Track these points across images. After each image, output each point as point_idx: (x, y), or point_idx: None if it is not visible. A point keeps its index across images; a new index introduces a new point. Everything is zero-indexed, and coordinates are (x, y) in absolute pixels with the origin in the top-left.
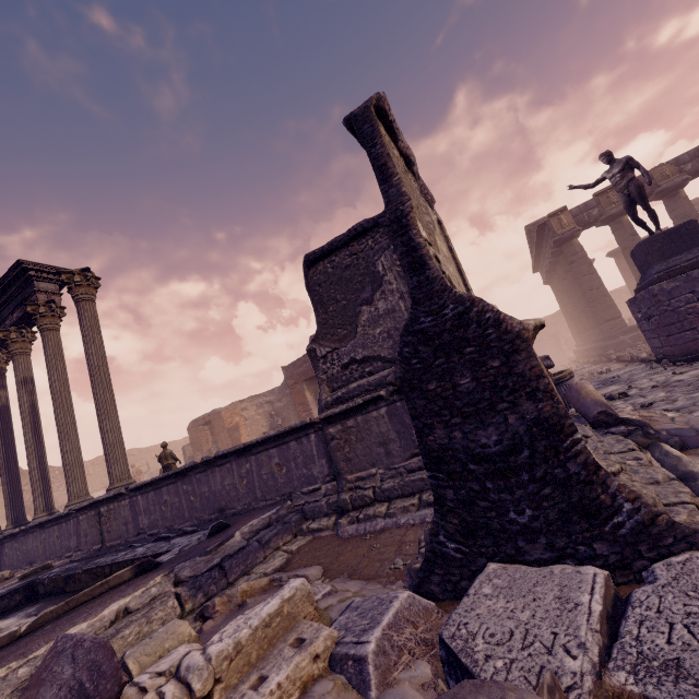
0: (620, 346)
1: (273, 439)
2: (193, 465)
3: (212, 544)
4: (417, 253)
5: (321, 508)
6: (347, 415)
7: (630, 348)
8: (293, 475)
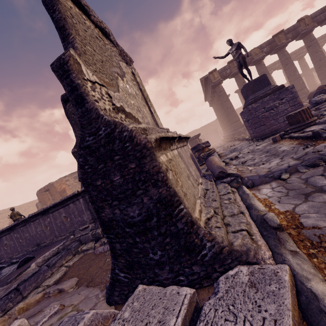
0: (239, 133)
1: (60, 204)
2: (16, 223)
3: (13, 276)
4: (78, 91)
5: (89, 237)
6: None
7: (243, 134)
8: (73, 221)
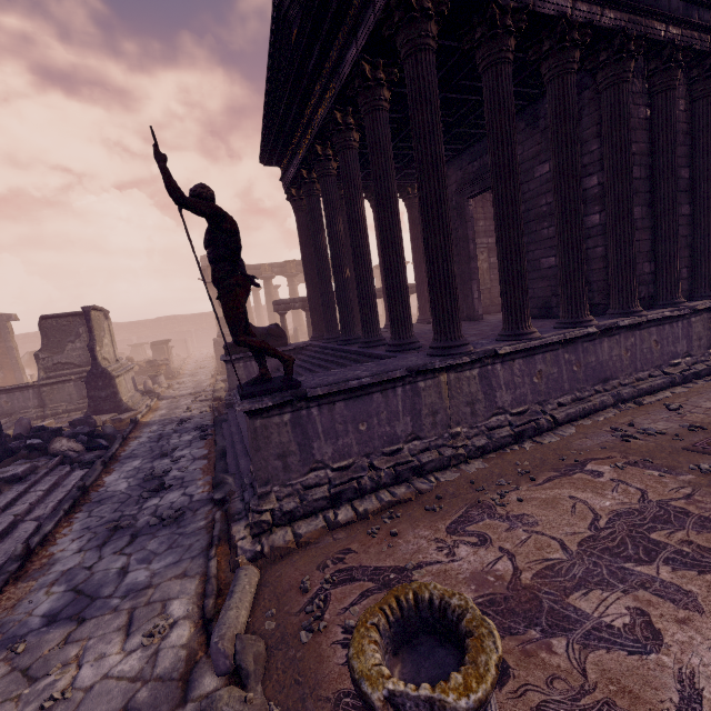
0: None
1: (5, 390)
2: None
3: None
4: (96, 357)
5: (33, 418)
6: (55, 384)
7: None
8: (16, 406)
